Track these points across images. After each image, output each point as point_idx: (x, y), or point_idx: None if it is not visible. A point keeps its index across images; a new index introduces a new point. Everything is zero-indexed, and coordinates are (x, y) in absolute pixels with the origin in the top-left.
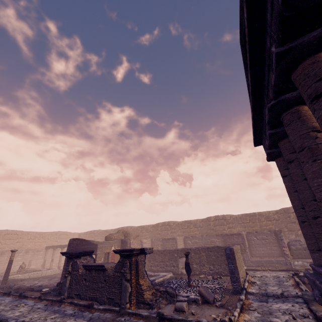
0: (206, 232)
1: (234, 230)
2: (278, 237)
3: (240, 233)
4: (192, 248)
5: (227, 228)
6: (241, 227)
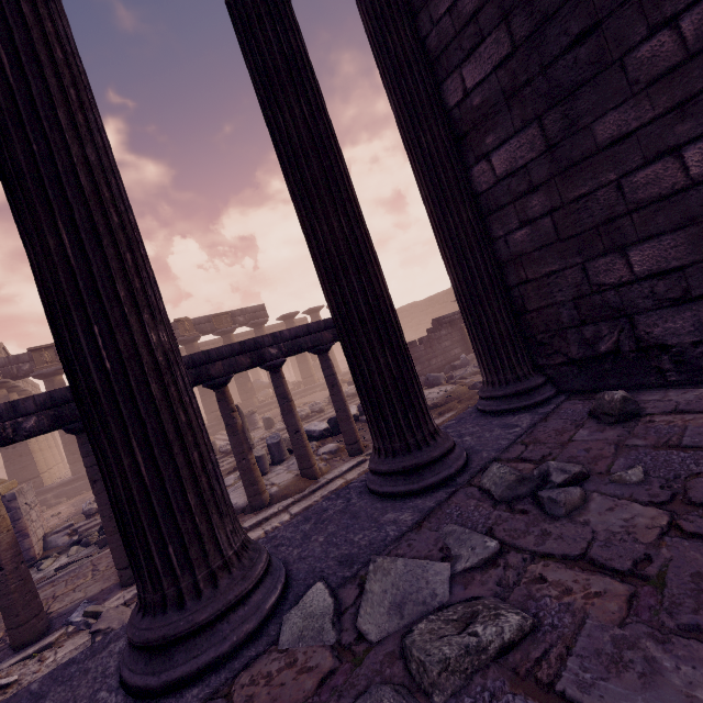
0: None
1: None
2: None
3: None
4: None
5: None
6: None
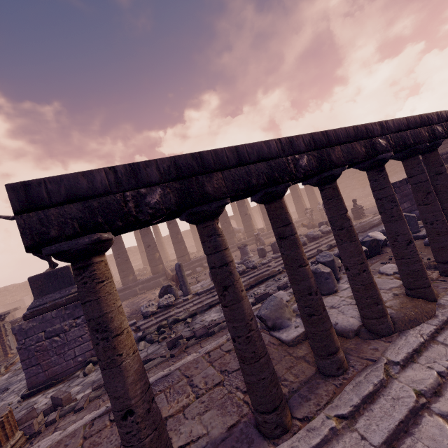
0: None
1: None
2: None
3: None
4: None
5: None
6: None
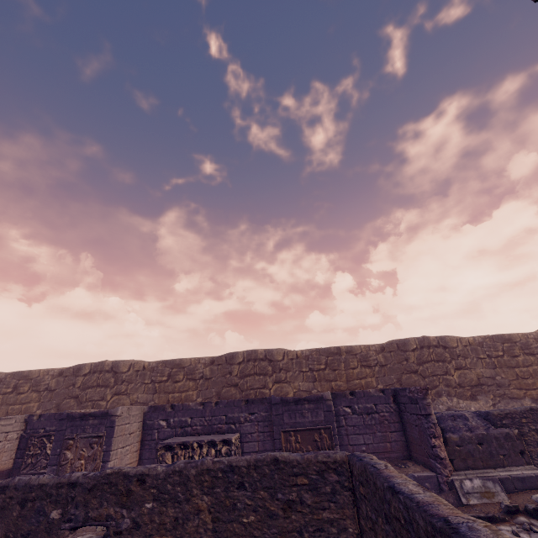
0: (217, 392)
1: (289, 387)
2: (421, 409)
3: (324, 395)
4: (155, 471)
5: (272, 383)
6: (306, 381)
